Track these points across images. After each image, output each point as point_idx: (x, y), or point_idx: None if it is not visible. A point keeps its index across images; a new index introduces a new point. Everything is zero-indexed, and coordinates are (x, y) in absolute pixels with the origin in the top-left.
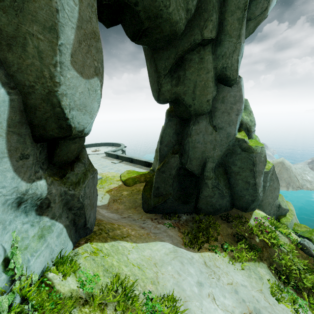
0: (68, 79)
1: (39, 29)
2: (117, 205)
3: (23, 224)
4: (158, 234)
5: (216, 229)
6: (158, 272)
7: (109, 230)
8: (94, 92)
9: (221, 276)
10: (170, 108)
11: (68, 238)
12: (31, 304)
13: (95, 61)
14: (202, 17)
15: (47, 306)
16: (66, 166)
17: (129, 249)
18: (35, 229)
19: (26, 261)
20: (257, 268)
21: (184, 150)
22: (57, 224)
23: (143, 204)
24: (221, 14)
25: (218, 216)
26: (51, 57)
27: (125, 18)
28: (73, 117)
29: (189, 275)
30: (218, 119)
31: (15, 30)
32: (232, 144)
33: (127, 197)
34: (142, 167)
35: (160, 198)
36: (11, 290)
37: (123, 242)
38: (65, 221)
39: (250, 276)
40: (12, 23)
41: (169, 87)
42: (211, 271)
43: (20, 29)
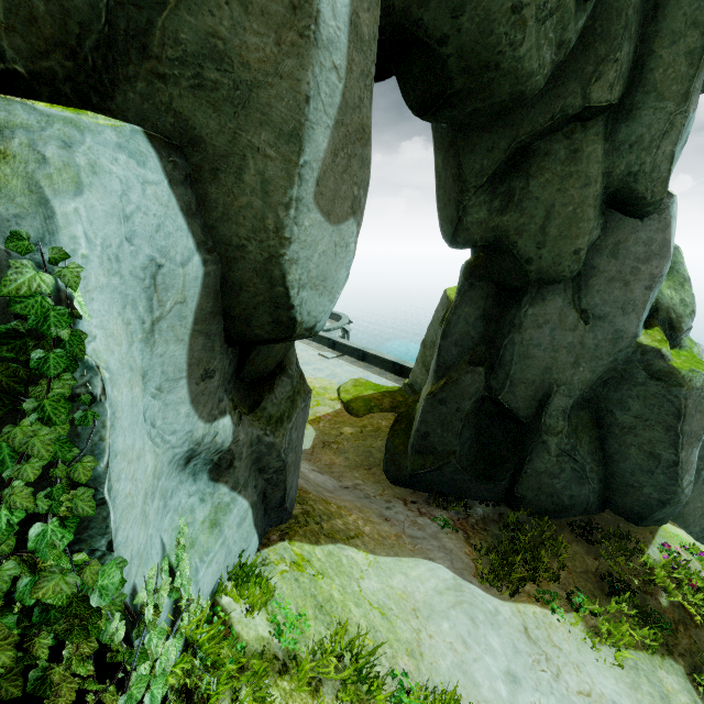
0: (306, 229)
1: (269, 138)
2: (331, 455)
3: (189, 497)
4: (419, 541)
5: (557, 554)
6: (420, 630)
7: (321, 516)
8: (345, 248)
9: (562, 670)
10: (476, 259)
11: (253, 528)
12: (200, 657)
13: (355, 185)
14: (593, 53)
15: (233, 671)
16: (261, 383)
17: (362, 567)
18: (206, 507)
19: (194, 571)
20: (658, 671)
21: (500, 359)
22: (240, 500)
23: (387, 463)
24: (641, 41)
25: (563, 522)
26: (283, 190)
27: (411, 68)
28: (302, 303)
29: (487, 651)
30: (596, 296)
31: (230, 143)
32: (624, 359)
33: (351, 440)
34: (384, 373)
35: (429, 459)
36: (174, 626)
37: (350, 549)
38: (253, 494)
39: (637, 686)
40: (225, 130)
41: (482, 215)
42: (539, 652)
43: (238, 140)
